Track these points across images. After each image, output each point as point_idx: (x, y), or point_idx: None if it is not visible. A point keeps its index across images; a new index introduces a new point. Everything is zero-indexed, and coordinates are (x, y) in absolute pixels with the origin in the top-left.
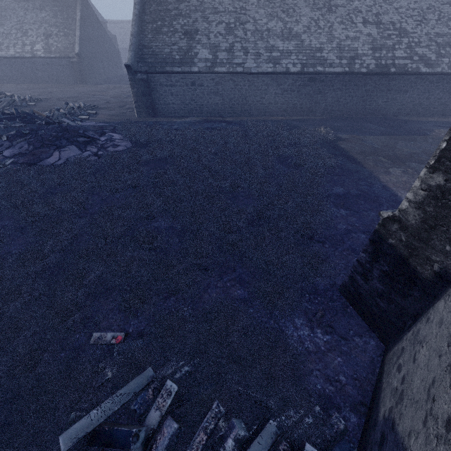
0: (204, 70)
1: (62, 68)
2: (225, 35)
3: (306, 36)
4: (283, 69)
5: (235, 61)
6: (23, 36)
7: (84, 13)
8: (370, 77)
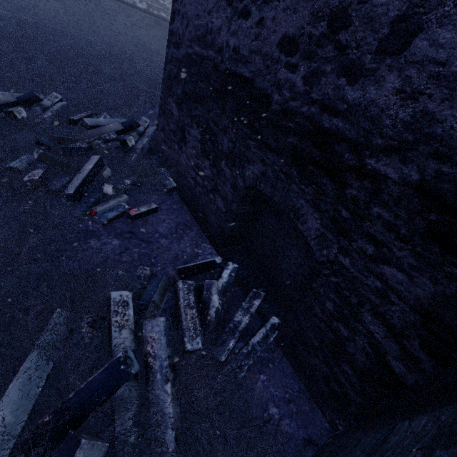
0: None
1: None
2: None
3: None
4: (130, 1)
5: None
6: None
7: None
8: None
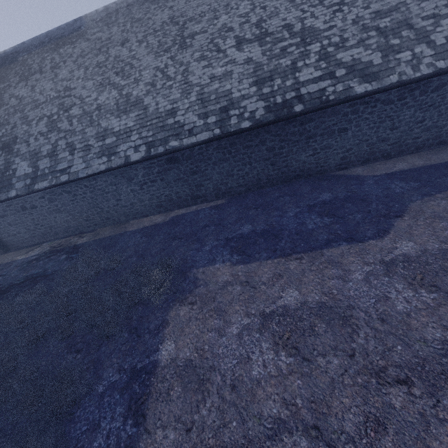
0: (23, 192)
1: None
2: (47, 133)
3: (150, 99)
4: (121, 160)
5: (59, 167)
6: None
7: None
8: (264, 130)
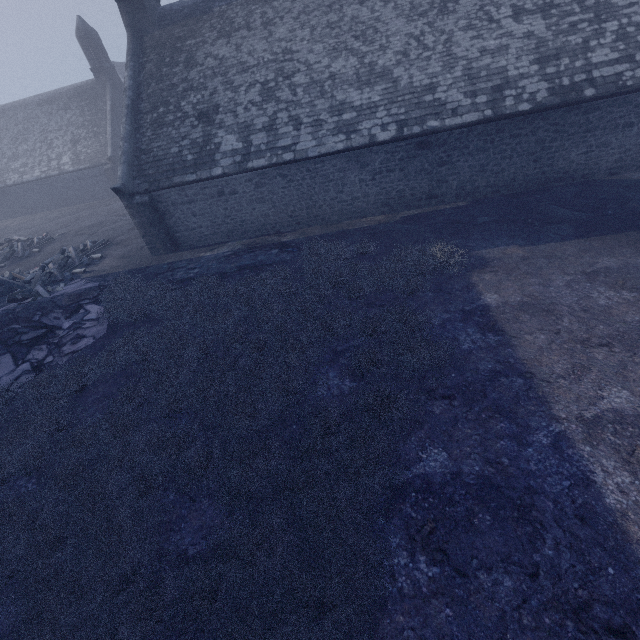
0: (231, 170)
1: (96, 180)
2: (262, 103)
3: (401, 71)
4: (364, 139)
5: (280, 144)
6: (48, 150)
7: (116, 99)
8: (541, 116)
